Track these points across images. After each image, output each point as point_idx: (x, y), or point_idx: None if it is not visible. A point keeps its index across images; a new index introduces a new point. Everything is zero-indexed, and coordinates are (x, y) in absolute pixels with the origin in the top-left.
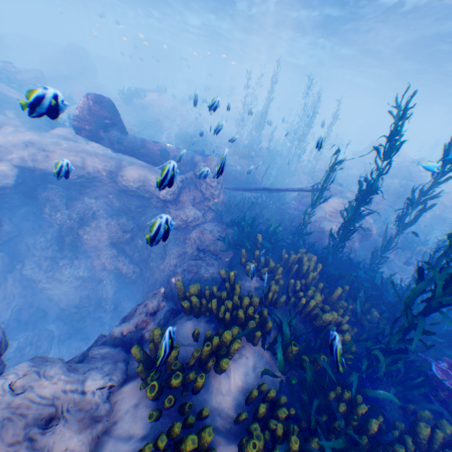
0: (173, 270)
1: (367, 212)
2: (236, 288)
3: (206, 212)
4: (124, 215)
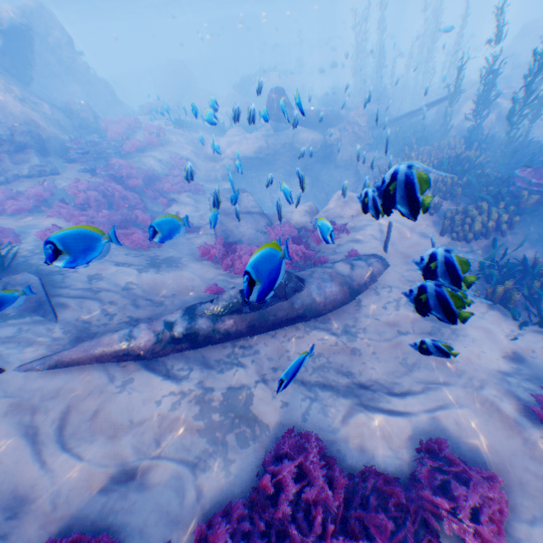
0: None
1: (495, 95)
2: (411, 155)
3: (362, 149)
4: None
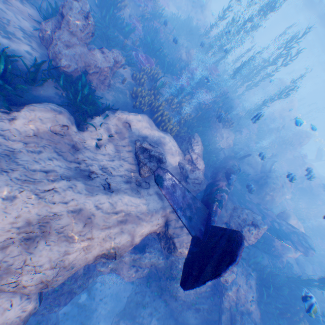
0: (198, 296)
1: None
2: None
3: None
4: (153, 250)
